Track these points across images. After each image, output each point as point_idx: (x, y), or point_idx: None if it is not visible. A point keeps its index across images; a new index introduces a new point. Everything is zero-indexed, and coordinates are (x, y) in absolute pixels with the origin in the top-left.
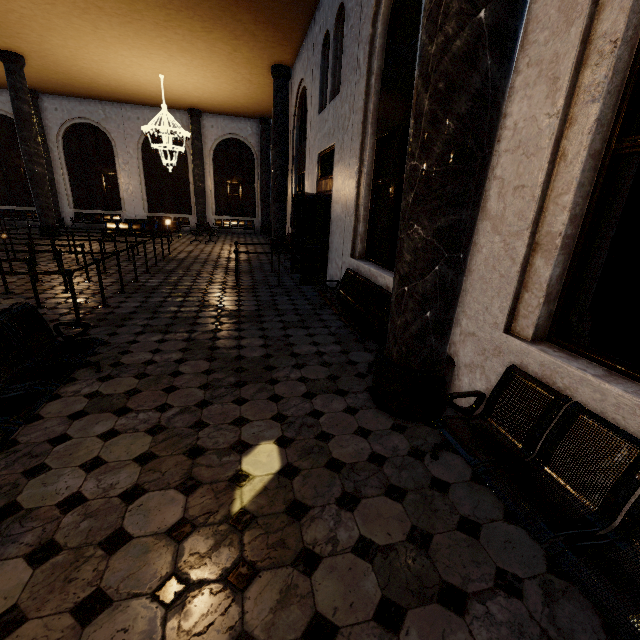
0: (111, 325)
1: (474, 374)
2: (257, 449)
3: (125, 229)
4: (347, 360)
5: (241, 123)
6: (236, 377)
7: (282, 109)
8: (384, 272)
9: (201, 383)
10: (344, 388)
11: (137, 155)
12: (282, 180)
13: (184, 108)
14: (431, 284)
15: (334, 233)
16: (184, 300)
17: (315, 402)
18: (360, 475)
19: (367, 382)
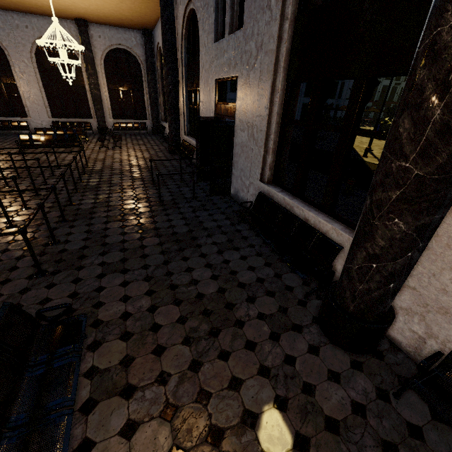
0: (70, 268)
1: (411, 317)
2: (264, 419)
3: (38, 140)
4: (284, 286)
5: (126, 34)
6: (208, 323)
7: (170, 27)
8: (300, 204)
9: (182, 337)
10: (297, 322)
11: (32, 64)
12: (174, 94)
13: (71, 18)
14: (401, 265)
15: (239, 155)
16: (123, 225)
17: (283, 344)
18: (356, 433)
19: (310, 311)
